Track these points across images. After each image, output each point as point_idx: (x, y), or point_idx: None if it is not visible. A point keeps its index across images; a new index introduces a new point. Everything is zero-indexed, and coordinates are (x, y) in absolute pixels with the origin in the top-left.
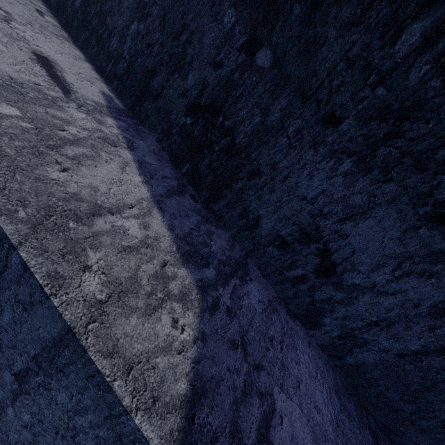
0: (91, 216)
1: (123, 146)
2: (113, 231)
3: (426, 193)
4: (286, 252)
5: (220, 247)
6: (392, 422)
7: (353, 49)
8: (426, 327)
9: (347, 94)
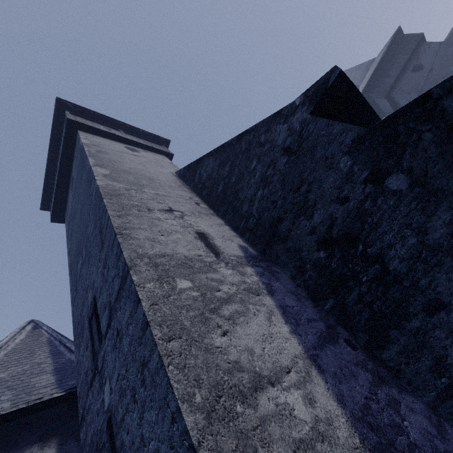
0: (253, 391)
1: (264, 292)
2: (278, 412)
3: None
4: None
5: (422, 433)
6: None
7: None
8: None
9: None
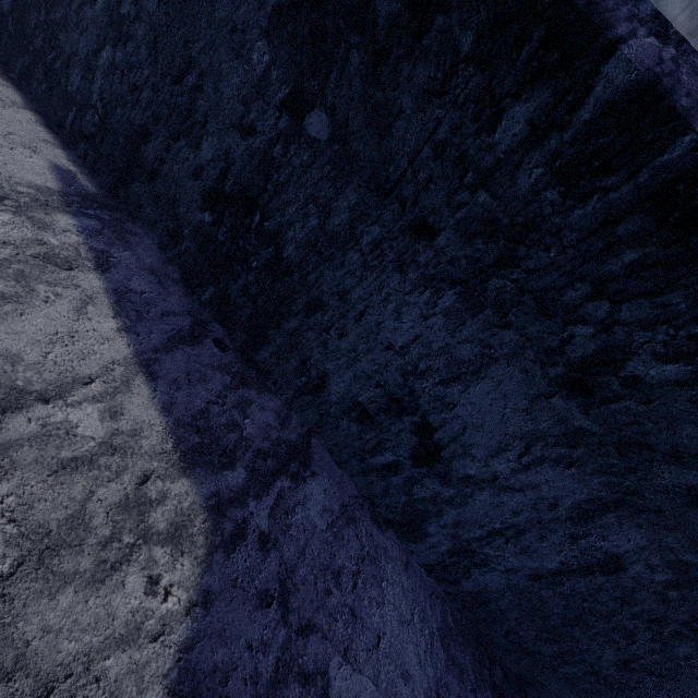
0: None
1: (86, 266)
2: (44, 434)
3: (556, 349)
4: (369, 428)
5: (262, 427)
6: (527, 670)
7: (440, 129)
8: (567, 537)
9: (439, 194)
